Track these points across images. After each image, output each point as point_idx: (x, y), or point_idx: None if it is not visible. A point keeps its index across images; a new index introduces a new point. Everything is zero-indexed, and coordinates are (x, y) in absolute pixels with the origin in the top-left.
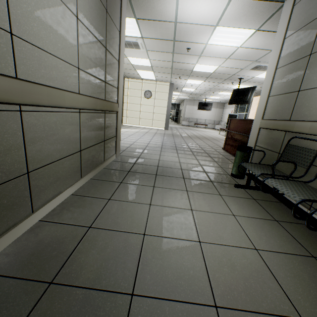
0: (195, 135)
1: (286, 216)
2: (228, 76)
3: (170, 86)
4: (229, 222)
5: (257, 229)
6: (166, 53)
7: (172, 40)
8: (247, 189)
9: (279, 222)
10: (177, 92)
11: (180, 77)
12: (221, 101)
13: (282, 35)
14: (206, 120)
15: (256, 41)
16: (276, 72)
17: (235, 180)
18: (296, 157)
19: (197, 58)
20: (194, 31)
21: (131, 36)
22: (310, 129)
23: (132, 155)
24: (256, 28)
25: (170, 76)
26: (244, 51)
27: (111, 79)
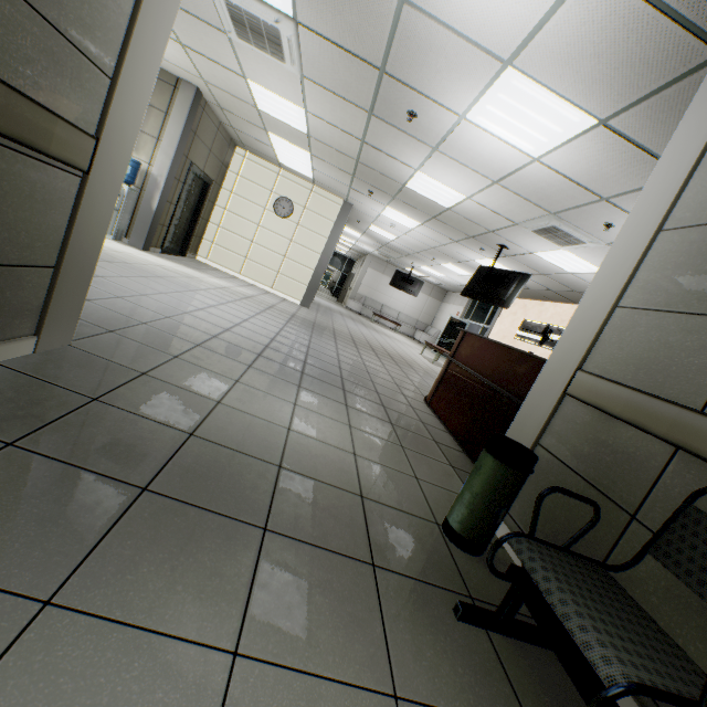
0: (369, 342)
1: None
2: (478, 230)
3: (342, 208)
4: None
5: None
6: (352, 105)
7: (376, 68)
8: (501, 639)
9: None
10: (355, 231)
11: (372, 192)
12: (443, 284)
13: (699, 136)
14: (402, 314)
15: (583, 157)
16: (659, 238)
17: (455, 558)
18: None
19: (427, 153)
20: (443, 59)
21: (264, 3)
22: None
23: (125, 356)
24: (602, 115)
25: (349, 182)
26: (542, 177)
27: (58, 0)
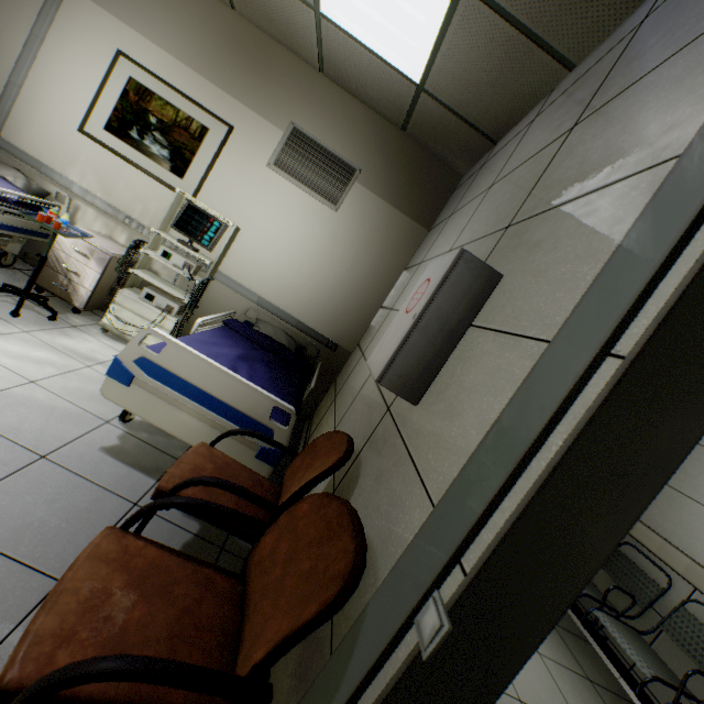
0: None
1: (598, 672)
2: None
3: None
4: (539, 666)
5: (574, 691)
6: None
7: None
8: None
9: (594, 684)
10: None
11: None
12: None
13: None
14: None
15: None
16: None
17: None
18: (629, 579)
19: None
20: None
21: None
22: (660, 549)
23: None
24: None
25: None
26: None
27: None
